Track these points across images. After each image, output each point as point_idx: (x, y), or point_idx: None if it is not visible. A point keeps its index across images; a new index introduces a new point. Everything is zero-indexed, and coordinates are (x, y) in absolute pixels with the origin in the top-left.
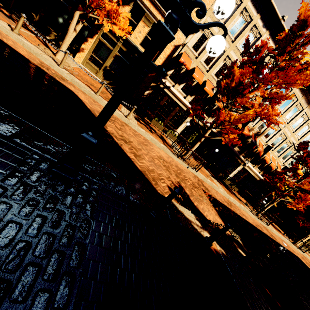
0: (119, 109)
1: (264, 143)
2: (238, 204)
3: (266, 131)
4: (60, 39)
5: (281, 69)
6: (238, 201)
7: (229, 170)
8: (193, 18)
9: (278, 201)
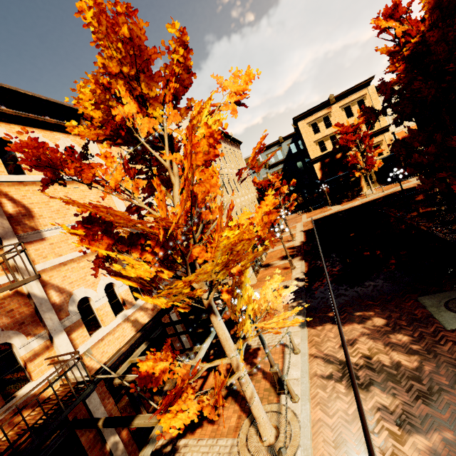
0: (411, 181)
1: None
2: None
3: None
4: (353, 193)
5: None
6: None
7: None
8: (383, 125)
9: None
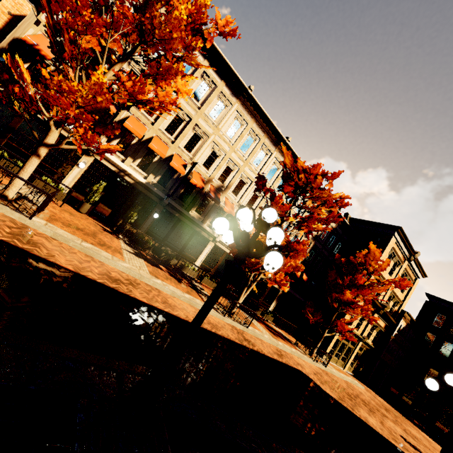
0: None
1: (235, 202)
2: (171, 290)
3: (232, 185)
4: None
5: (140, 10)
6: (187, 291)
7: (194, 253)
8: None
9: (257, 280)
